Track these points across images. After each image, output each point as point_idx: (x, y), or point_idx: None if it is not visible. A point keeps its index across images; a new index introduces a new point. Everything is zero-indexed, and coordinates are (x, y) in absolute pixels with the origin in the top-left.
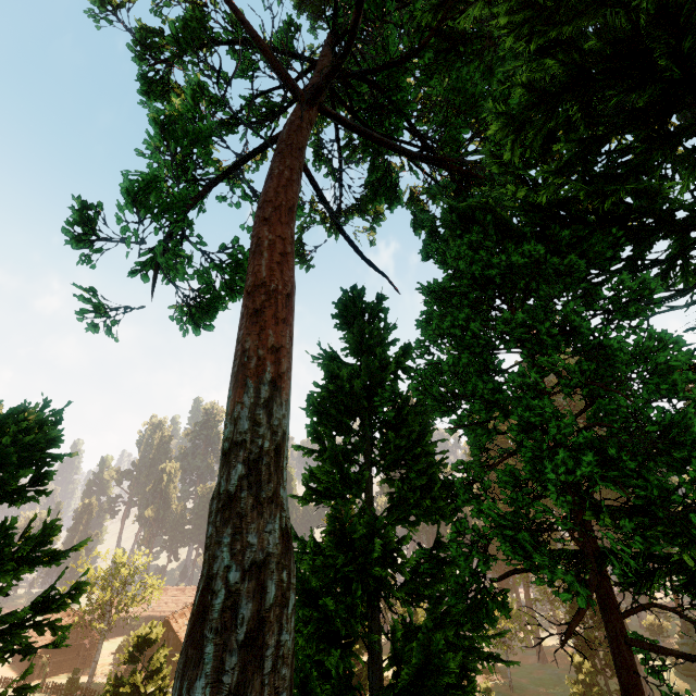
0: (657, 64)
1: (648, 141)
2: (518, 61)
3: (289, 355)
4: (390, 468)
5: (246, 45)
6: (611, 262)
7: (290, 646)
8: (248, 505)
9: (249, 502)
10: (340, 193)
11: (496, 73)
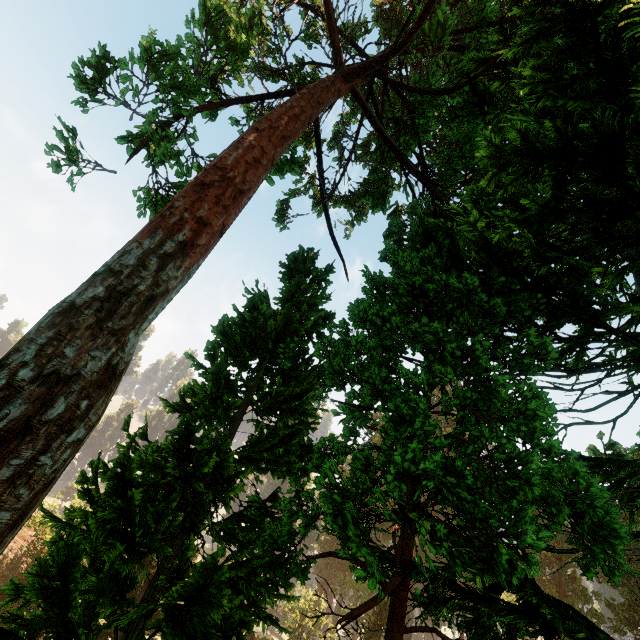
0: (626, 172)
1: (595, 233)
2: (524, 117)
3: (214, 236)
4: (265, 412)
5: (318, 15)
6: (526, 324)
7: (49, 474)
8: (86, 322)
9: (89, 321)
10: (340, 179)
11: (504, 131)
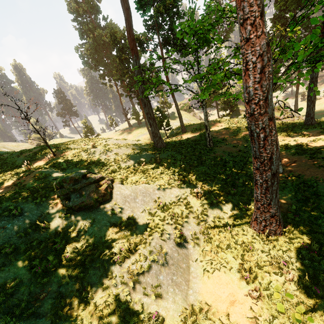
0: None
1: None
2: None
3: None
4: None
5: None
6: None
7: None
8: None
9: None
10: None
11: None
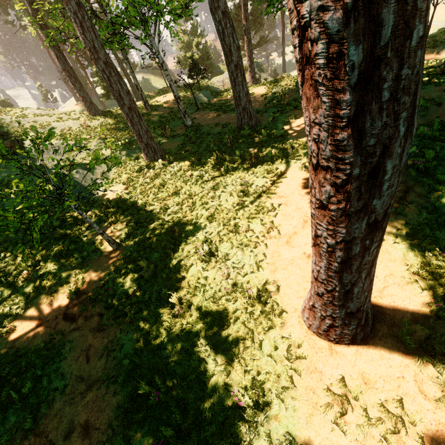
0: None
1: None
2: None
3: None
4: None
5: None
6: None
7: None
8: None
9: None
10: None
11: None
